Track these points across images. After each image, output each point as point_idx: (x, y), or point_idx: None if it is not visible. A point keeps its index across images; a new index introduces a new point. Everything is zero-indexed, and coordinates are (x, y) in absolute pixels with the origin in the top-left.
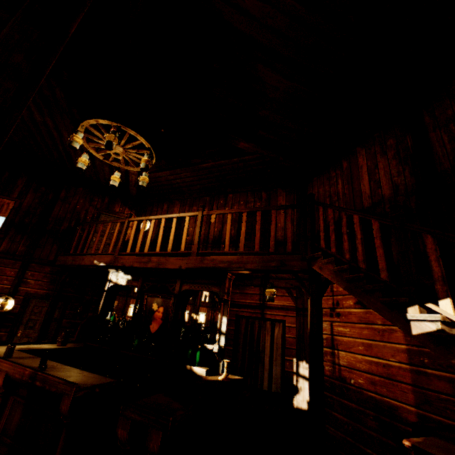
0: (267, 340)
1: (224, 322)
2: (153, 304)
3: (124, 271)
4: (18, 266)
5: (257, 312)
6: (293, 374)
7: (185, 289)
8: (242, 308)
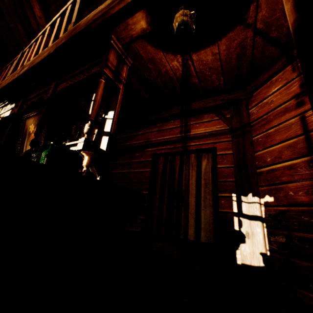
0: (192, 177)
1: (109, 118)
2: (30, 126)
3: (9, 100)
4: None
5: (177, 146)
6: (233, 215)
7: (60, 90)
8: (160, 146)
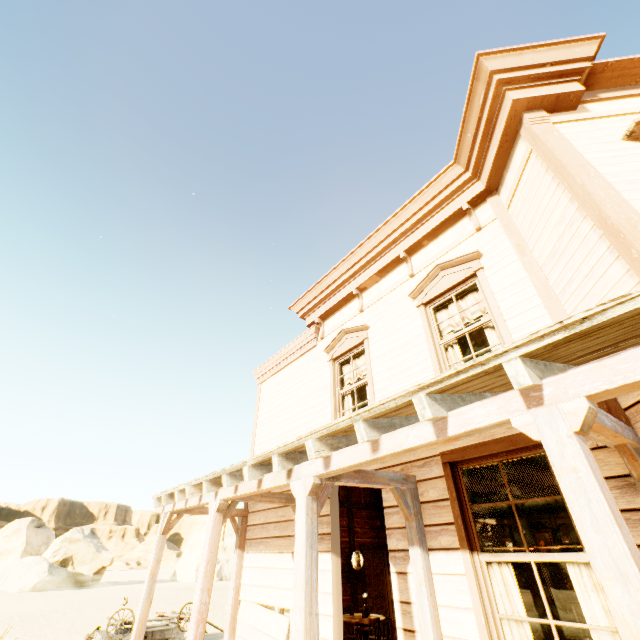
0: None
1: None
2: None
3: None
4: (345, 513)
5: None
6: None
7: (560, 523)
8: None
